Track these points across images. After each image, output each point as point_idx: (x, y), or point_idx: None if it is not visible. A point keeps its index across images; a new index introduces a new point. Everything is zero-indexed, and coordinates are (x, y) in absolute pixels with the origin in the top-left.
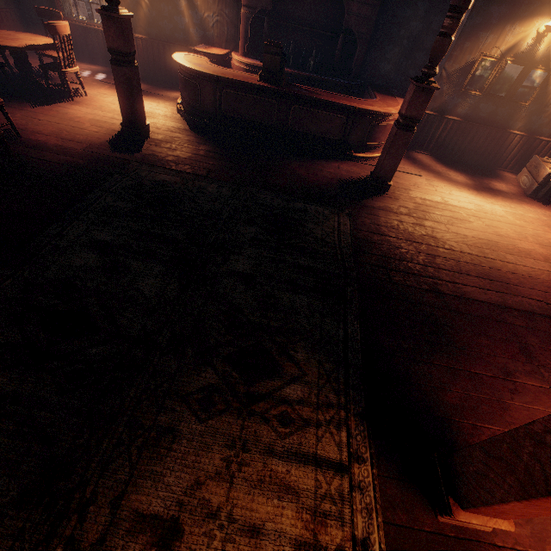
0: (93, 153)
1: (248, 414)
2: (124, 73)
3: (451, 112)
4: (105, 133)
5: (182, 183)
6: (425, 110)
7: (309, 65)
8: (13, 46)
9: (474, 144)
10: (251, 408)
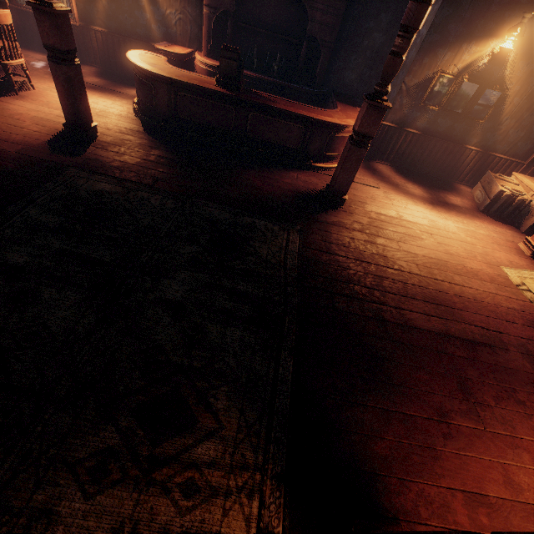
0: (27, 156)
1: (147, 484)
2: (63, 72)
3: (411, 125)
4: (46, 133)
5: (122, 194)
6: (386, 122)
7: (273, 69)
8: None
9: (433, 157)
10: (152, 476)
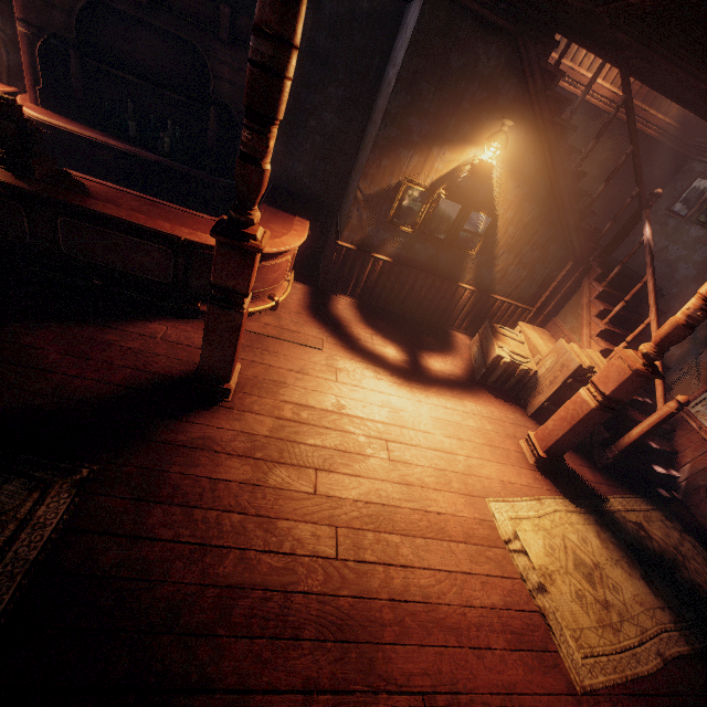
0: None
1: None
2: None
3: (379, 249)
4: None
5: None
6: (343, 241)
7: (161, 142)
8: None
9: (416, 294)
10: None
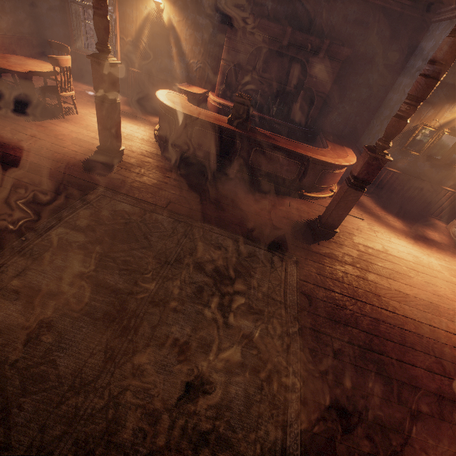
0: (63, 174)
1: None
2: (105, 108)
3: (392, 165)
4: (82, 152)
5: (139, 215)
6: None
7: (272, 110)
8: (17, 70)
9: (410, 193)
10: None
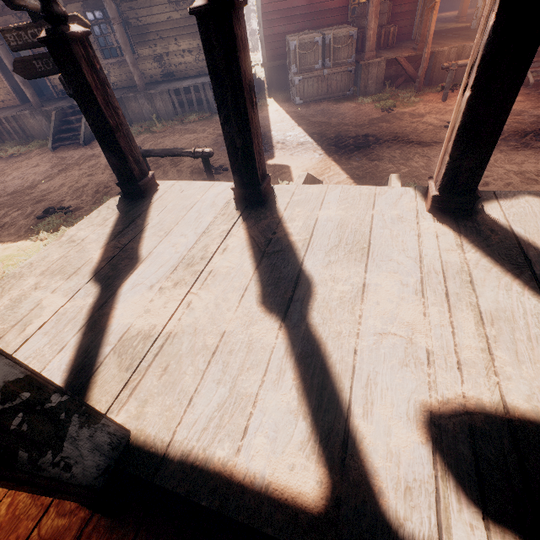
0: None
1: None
2: None
3: None
4: None
5: None
6: None
7: None
8: None
9: (443, 3)
10: None
